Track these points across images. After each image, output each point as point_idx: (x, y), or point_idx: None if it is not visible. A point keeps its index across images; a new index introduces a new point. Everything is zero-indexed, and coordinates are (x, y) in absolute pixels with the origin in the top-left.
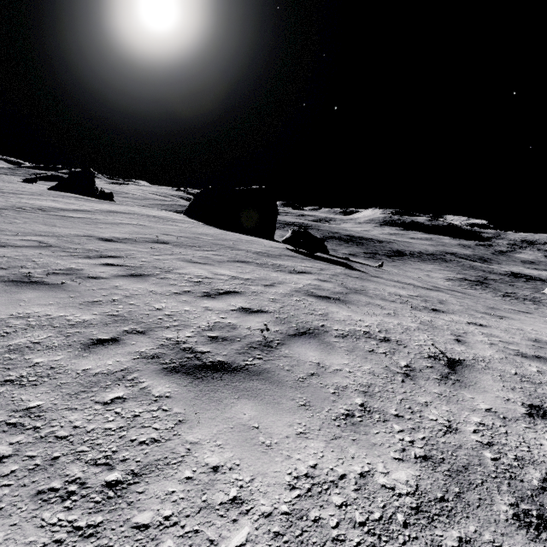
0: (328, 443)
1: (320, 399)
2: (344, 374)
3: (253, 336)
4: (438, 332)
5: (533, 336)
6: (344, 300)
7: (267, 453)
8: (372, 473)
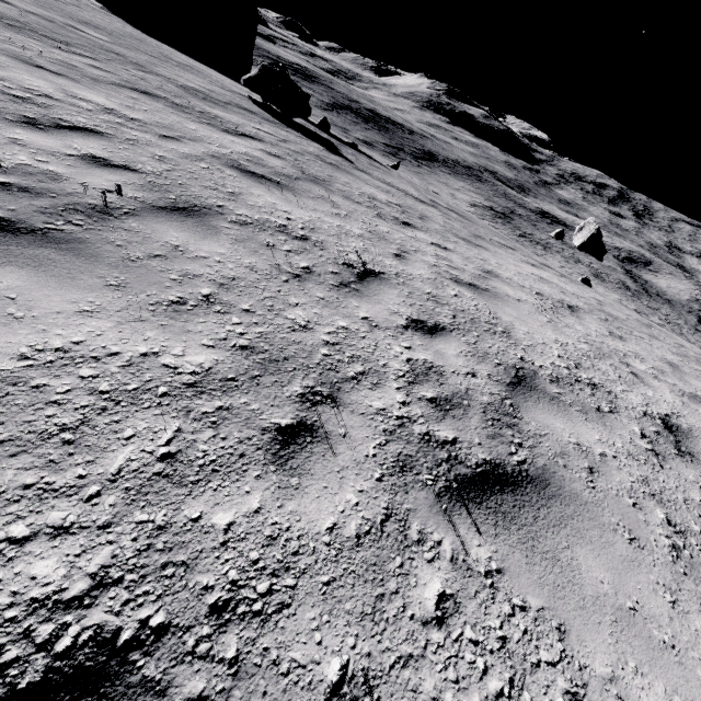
0: (121, 324)
1: (148, 283)
2: (207, 263)
3: (86, 196)
4: (384, 244)
5: (490, 268)
6: (286, 186)
7: (8, 325)
8: (160, 354)
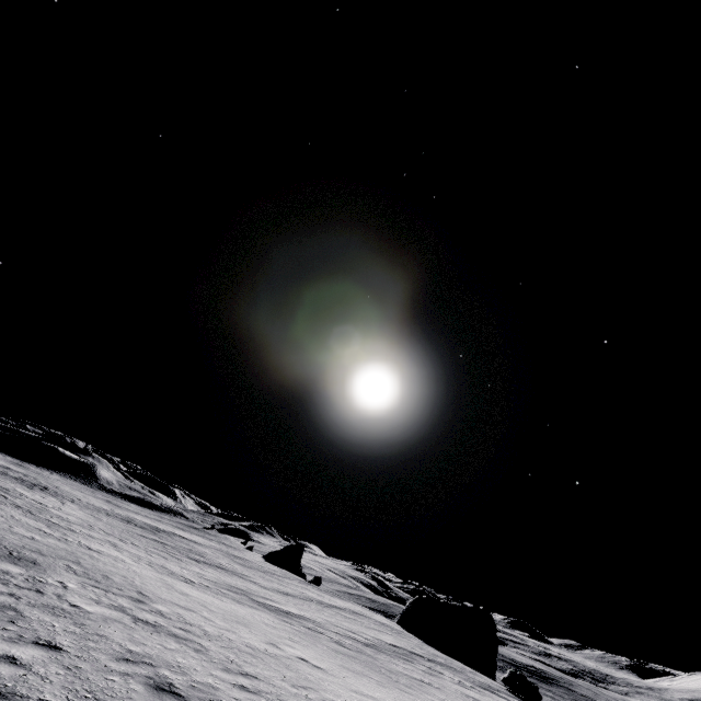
0: None
1: None
2: None
3: None
4: None
5: None
6: None
7: None
8: None
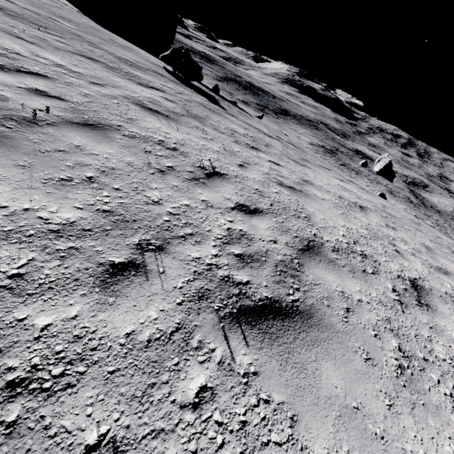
0: (16, 189)
1: (48, 166)
2: (97, 158)
3: (22, 111)
4: (233, 157)
5: (308, 179)
6: (173, 118)
7: None
8: (39, 210)
